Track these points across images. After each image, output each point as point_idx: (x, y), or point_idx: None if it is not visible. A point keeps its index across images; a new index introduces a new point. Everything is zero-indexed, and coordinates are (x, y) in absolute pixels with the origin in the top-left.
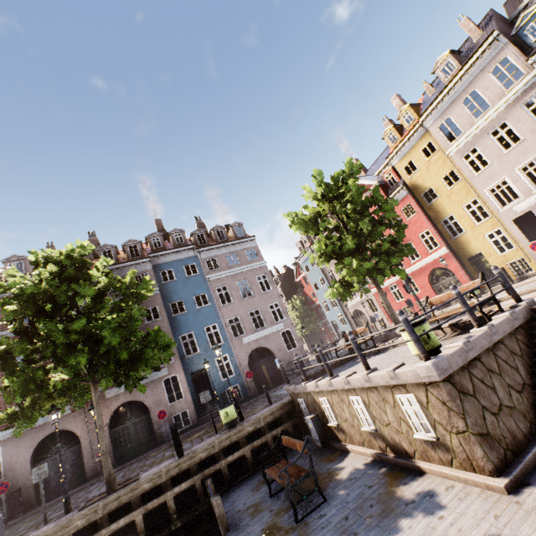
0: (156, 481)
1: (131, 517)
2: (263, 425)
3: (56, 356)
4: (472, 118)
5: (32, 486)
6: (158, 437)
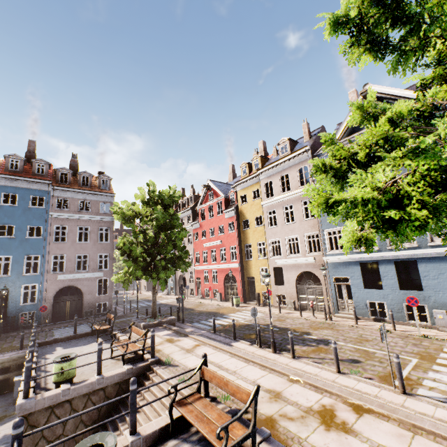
0: None
1: None
2: None
3: None
4: (281, 191)
5: None
6: None
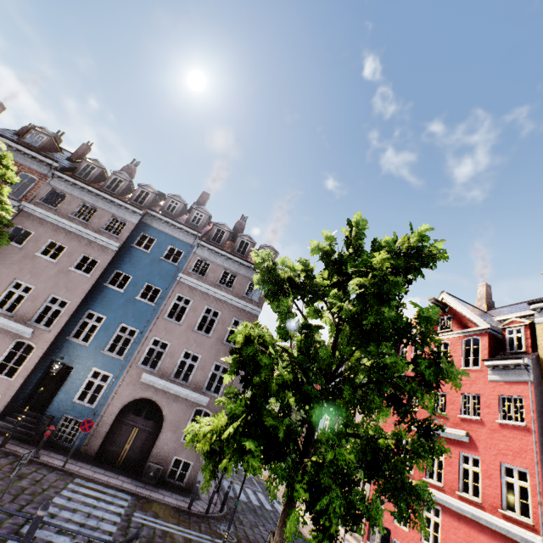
0: None
1: None
2: None
3: None
4: None
5: None
6: None
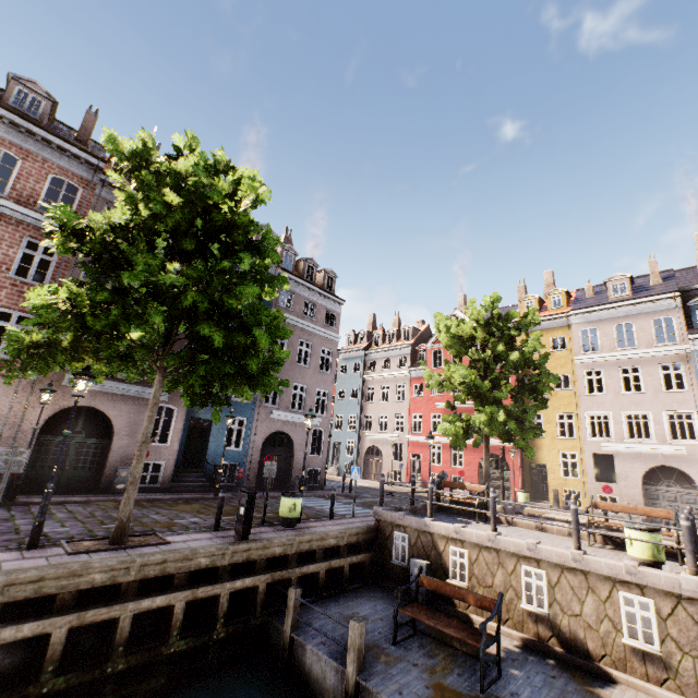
0: (216, 559)
1: (173, 600)
2: (345, 543)
3: (182, 309)
4: (615, 345)
5: None
6: (106, 481)
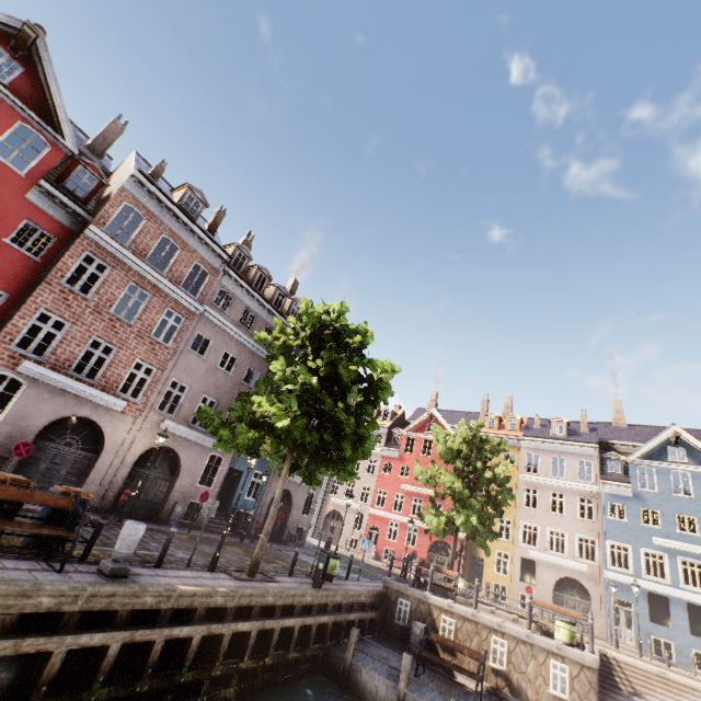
0: (314, 599)
1: (296, 622)
2: (369, 601)
3: (336, 429)
4: (550, 472)
5: (16, 463)
6: (164, 513)
